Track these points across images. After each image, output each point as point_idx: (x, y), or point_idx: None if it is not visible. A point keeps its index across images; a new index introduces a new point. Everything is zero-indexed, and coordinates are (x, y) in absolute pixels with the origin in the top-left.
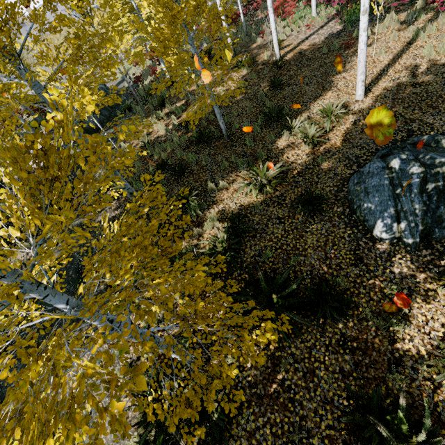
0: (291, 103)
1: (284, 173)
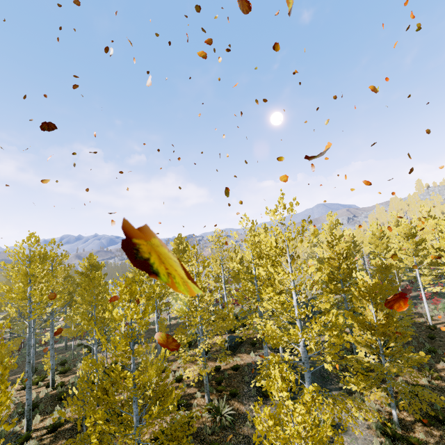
0: (443, 350)
1: (443, 380)
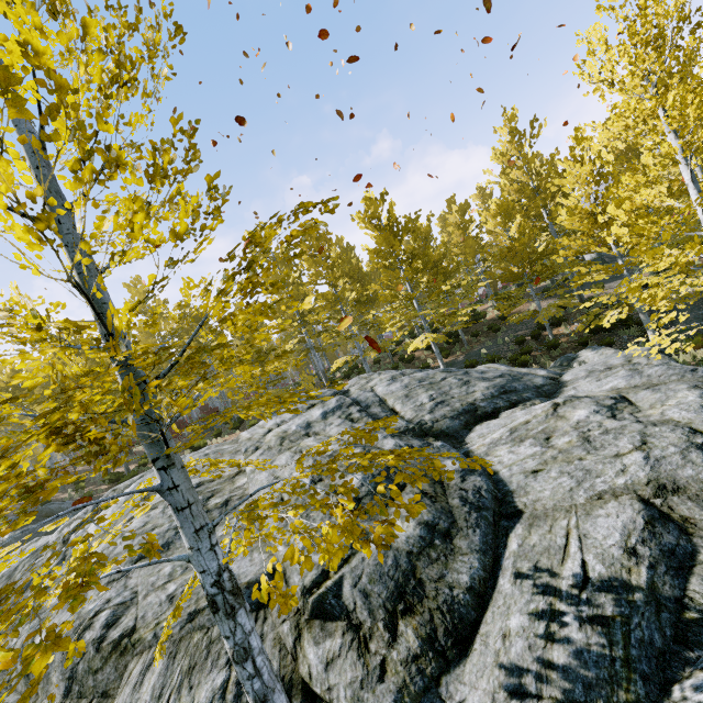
0: None
1: None
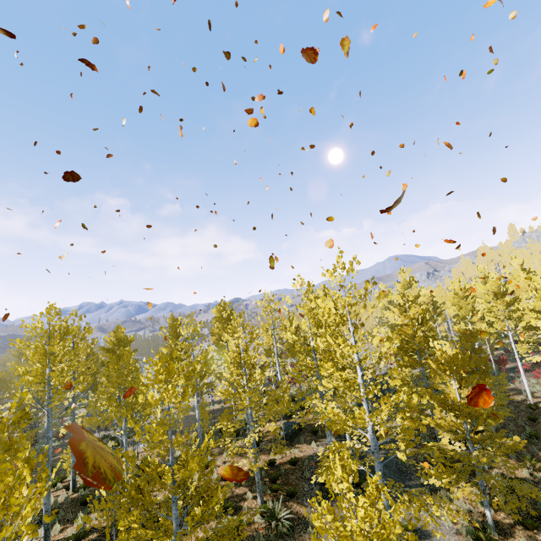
0: None
1: None
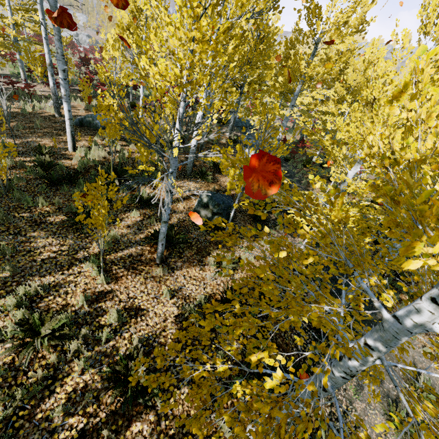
0: None
1: None
